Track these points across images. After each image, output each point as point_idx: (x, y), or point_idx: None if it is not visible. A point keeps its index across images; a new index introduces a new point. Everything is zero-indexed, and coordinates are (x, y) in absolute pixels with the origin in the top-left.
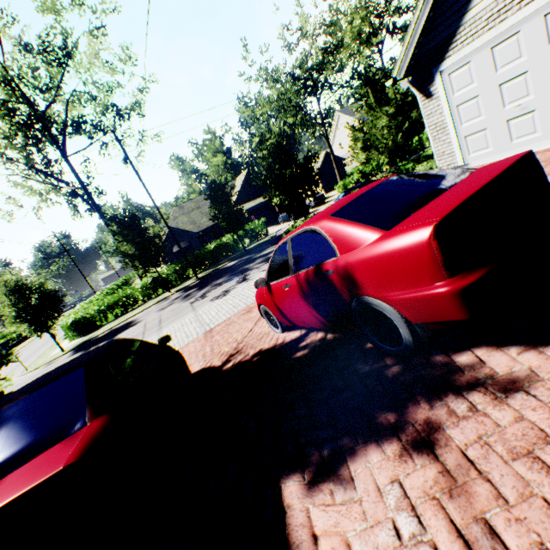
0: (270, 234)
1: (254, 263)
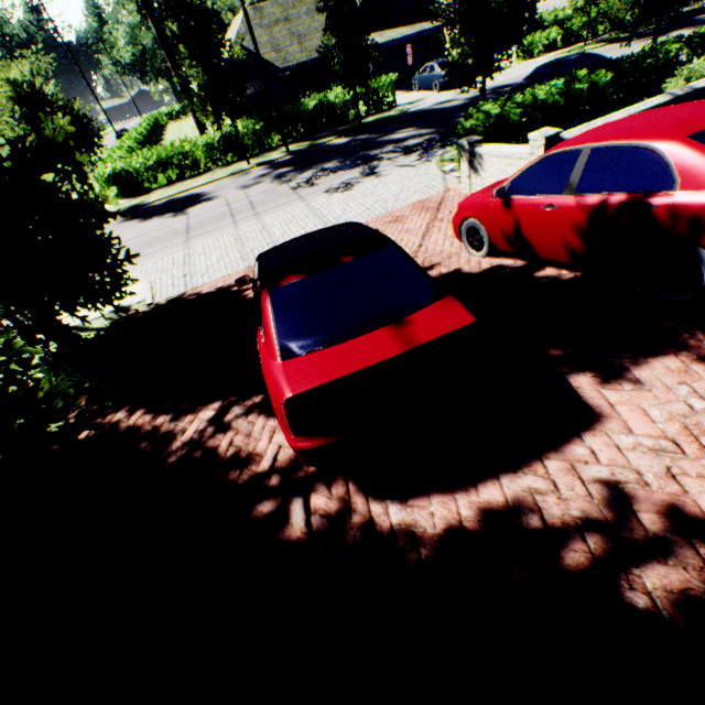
0: (397, 105)
1: (382, 151)
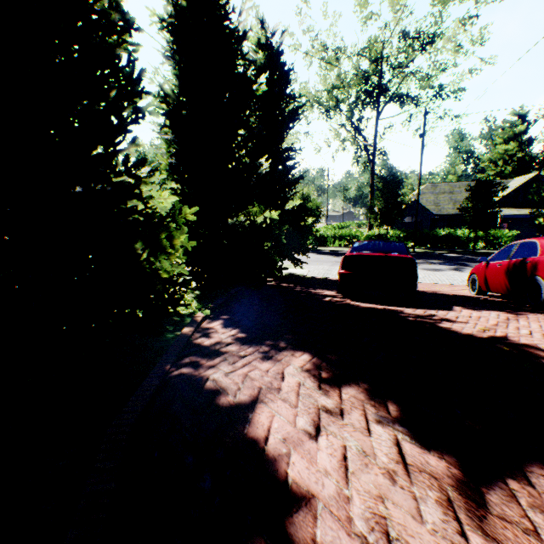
0: None
1: (475, 264)
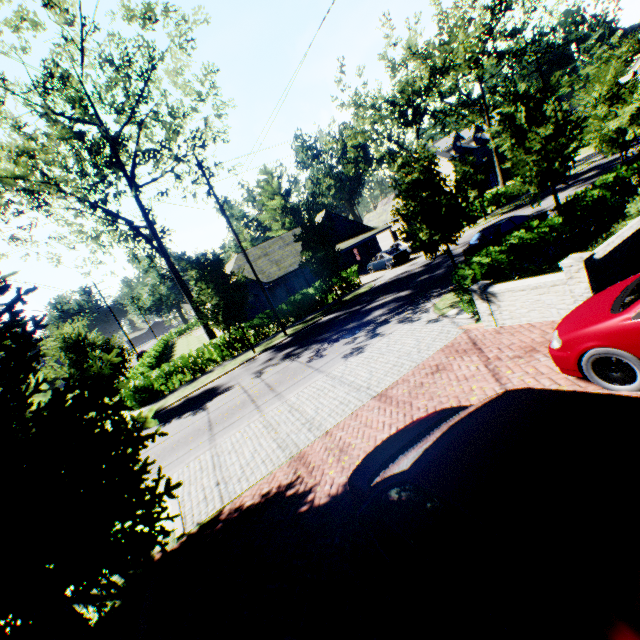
0: (363, 284)
1: (372, 315)
